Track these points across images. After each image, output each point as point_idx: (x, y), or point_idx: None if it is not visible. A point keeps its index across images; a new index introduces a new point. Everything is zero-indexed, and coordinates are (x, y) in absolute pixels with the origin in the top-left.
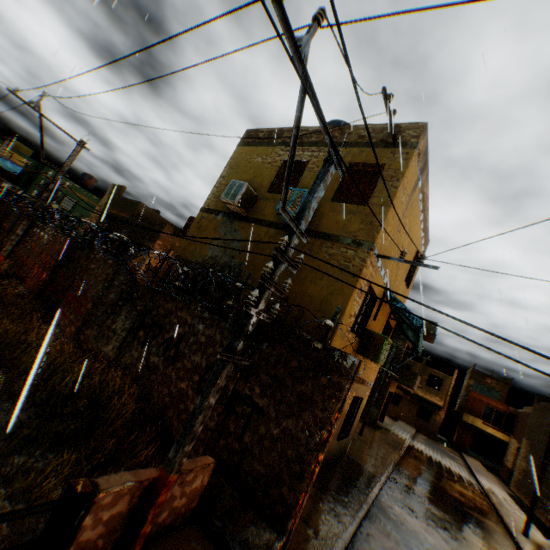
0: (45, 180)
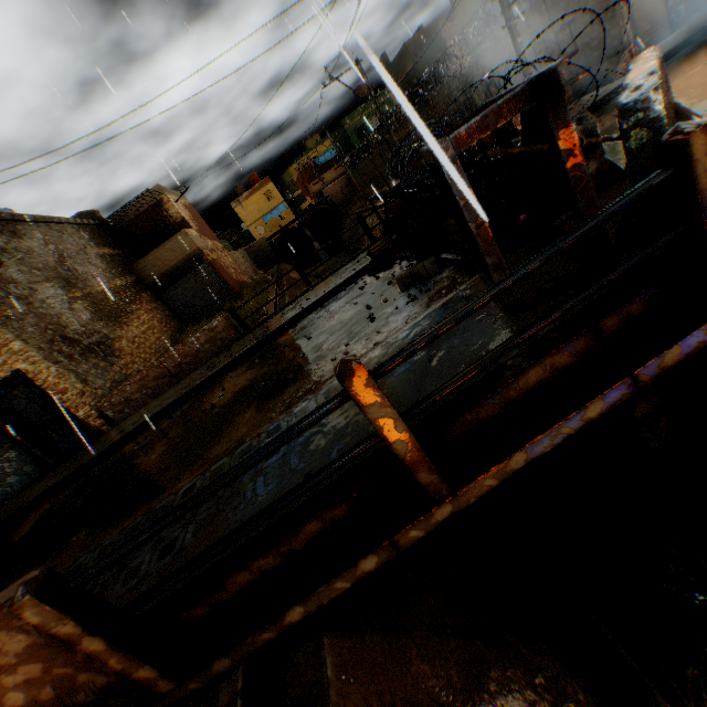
0: (351, 132)
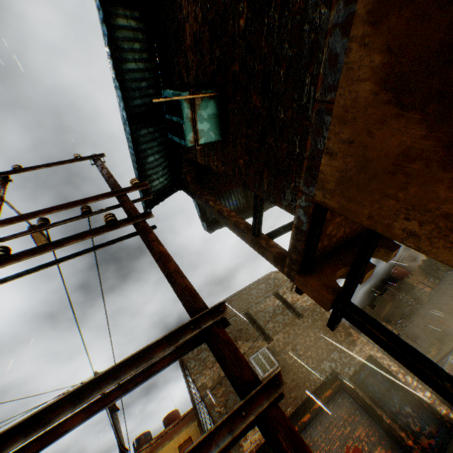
0: None
